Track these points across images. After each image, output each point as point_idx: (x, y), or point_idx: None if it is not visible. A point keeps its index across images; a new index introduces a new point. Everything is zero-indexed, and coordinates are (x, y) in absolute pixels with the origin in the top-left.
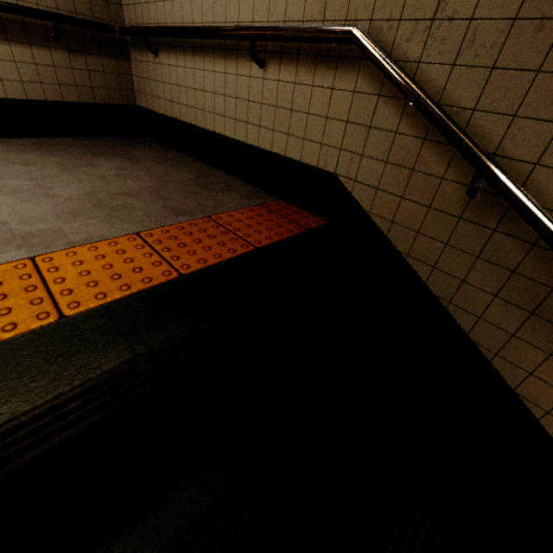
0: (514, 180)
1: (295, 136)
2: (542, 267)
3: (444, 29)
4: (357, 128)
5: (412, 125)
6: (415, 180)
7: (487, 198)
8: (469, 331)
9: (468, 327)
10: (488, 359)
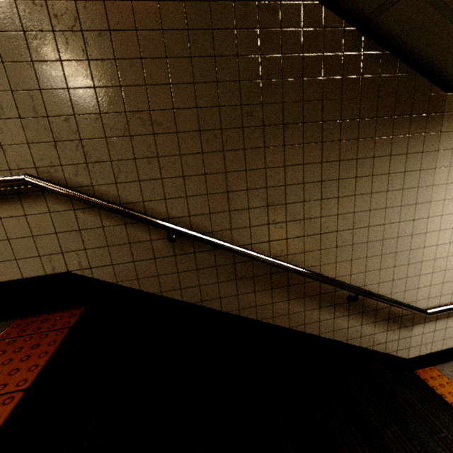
0: (185, 226)
1: (3, 260)
2: (224, 257)
3: (97, 167)
4: (68, 234)
5: (112, 219)
6: (135, 248)
7: (180, 239)
8: (221, 308)
9: (219, 307)
10: (238, 315)
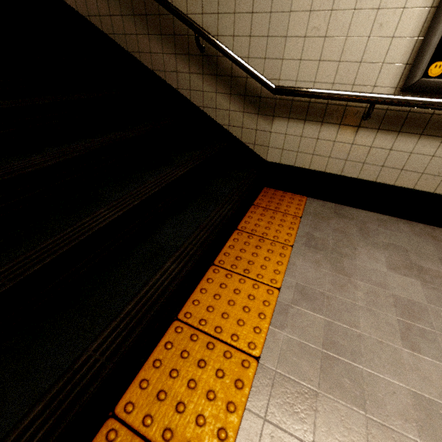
0: None
1: None
2: None
3: None
4: None
5: None
6: None
7: None
8: (102, 28)
9: (101, 26)
10: (114, 40)
